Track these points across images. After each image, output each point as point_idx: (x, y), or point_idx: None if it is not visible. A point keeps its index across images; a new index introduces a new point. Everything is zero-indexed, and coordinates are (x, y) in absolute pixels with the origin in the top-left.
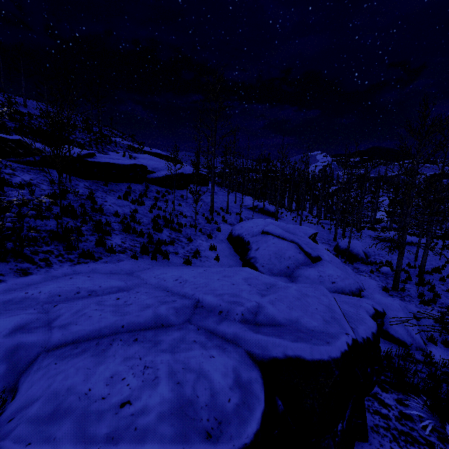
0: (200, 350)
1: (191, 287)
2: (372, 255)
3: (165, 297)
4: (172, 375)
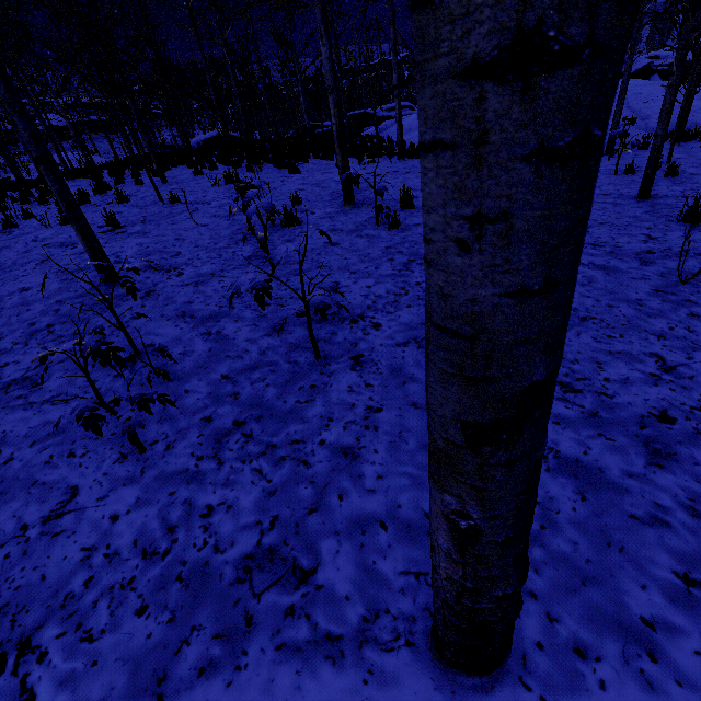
0: None
1: None
2: None
3: None
4: None
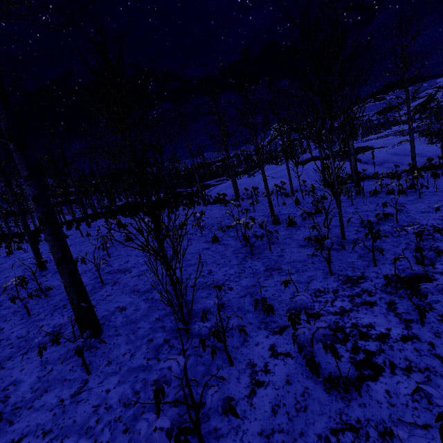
0: None
1: None
2: None
3: None
4: None
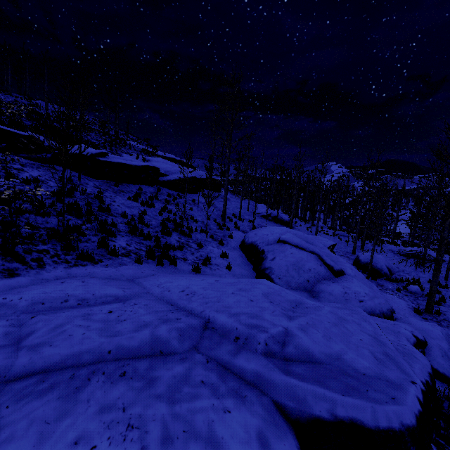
0: (210, 398)
1: (200, 301)
2: (396, 271)
3: (167, 312)
4: (167, 444)
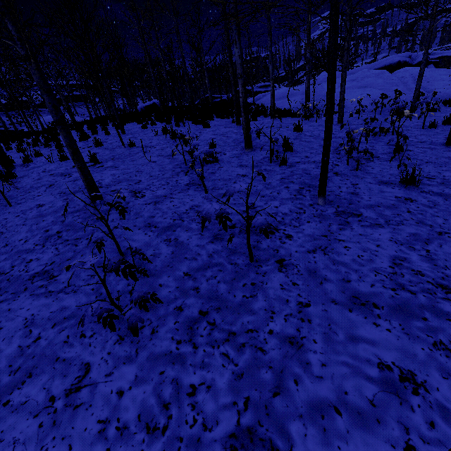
0: None
1: None
2: None
3: None
4: None
